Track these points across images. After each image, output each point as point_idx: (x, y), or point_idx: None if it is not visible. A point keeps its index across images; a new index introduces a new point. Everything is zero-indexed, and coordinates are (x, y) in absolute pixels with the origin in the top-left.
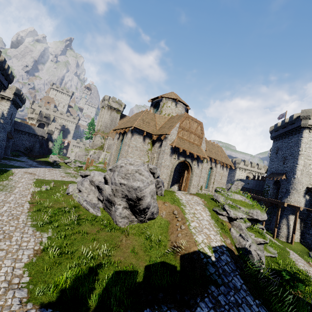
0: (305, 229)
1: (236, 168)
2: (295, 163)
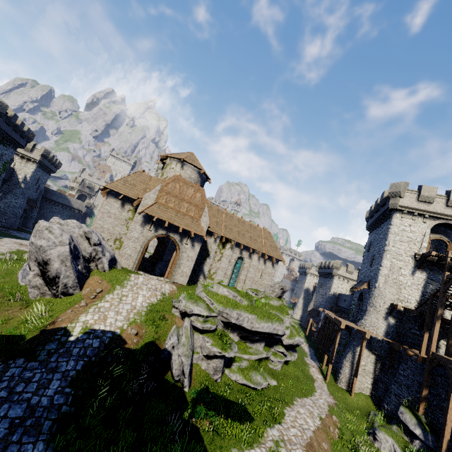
0: (381, 374)
1: (334, 276)
2: (379, 264)
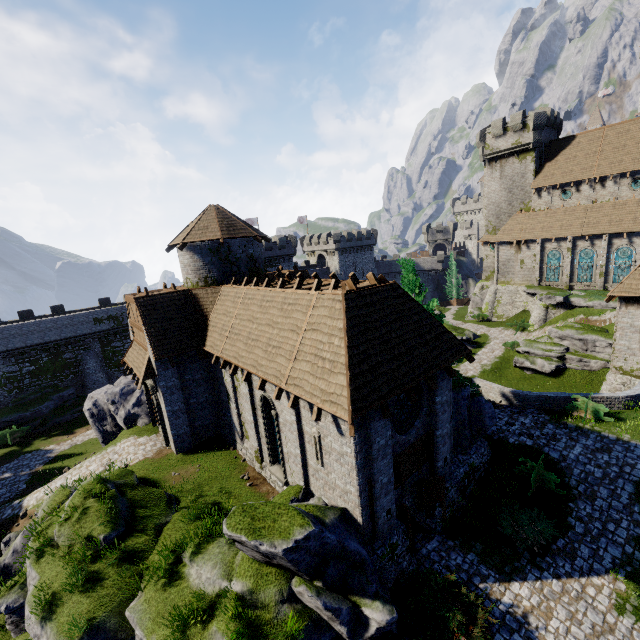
0: None
1: None
2: None
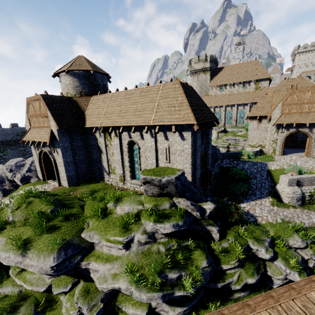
0: None
1: None
2: None
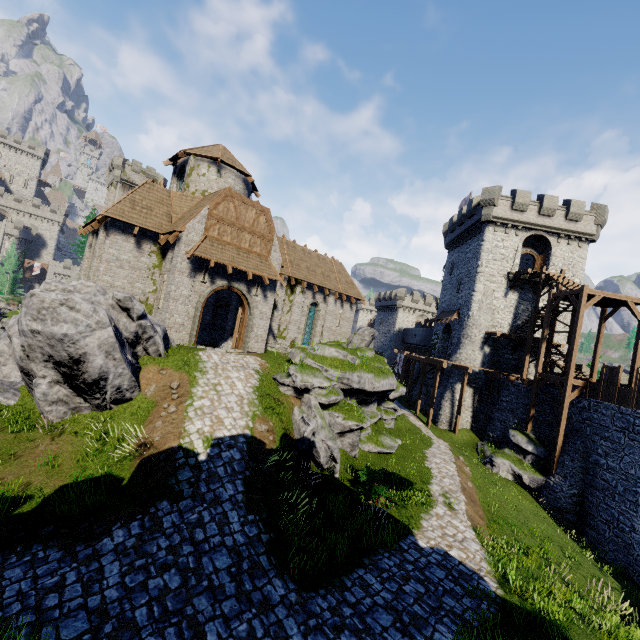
0: (480, 405)
1: (398, 309)
2: (472, 289)
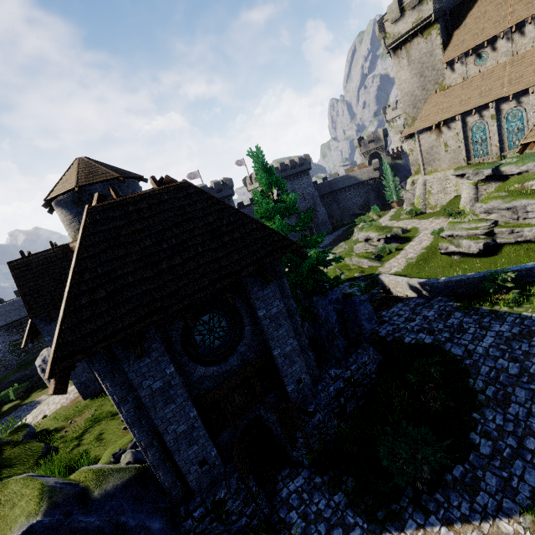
0: None
1: None
2: None
